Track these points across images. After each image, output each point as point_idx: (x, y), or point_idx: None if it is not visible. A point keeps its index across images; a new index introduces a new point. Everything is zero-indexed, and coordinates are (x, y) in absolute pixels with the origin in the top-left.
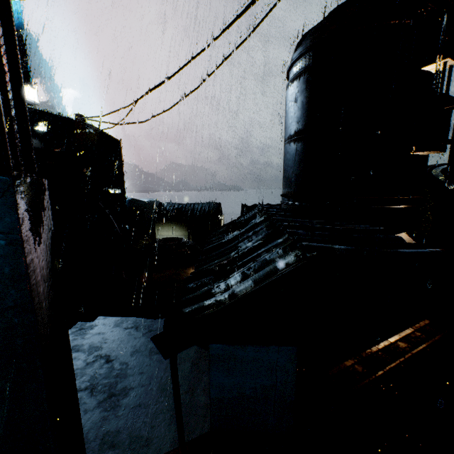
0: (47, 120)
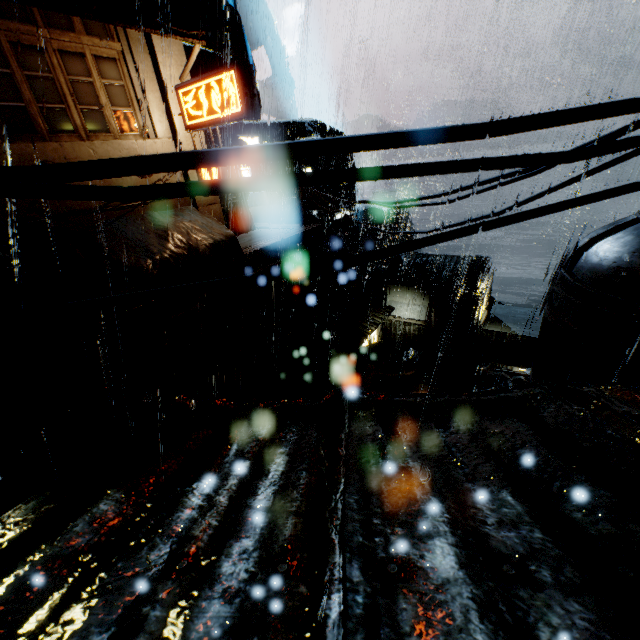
0: (270, 135)
